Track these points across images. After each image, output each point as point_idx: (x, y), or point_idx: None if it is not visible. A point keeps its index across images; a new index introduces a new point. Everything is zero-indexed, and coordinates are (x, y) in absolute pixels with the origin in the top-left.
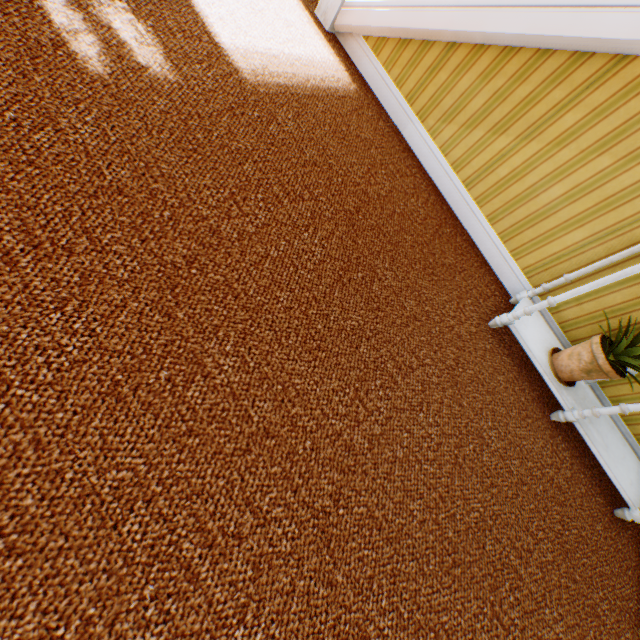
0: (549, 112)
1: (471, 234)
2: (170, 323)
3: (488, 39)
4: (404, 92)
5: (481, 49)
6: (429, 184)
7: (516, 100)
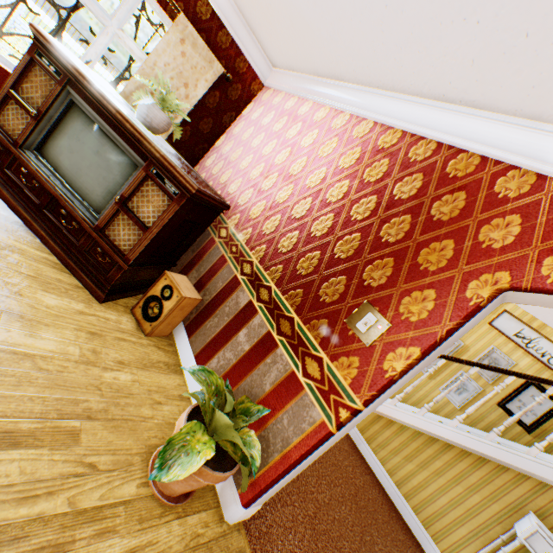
0: (428, 457)
1: (405, 518)
2: (317, 548)
3: (395, 419)
4: (358, 426)
5: (392, 421)
6: (376, 479)
7: (412, 447)
